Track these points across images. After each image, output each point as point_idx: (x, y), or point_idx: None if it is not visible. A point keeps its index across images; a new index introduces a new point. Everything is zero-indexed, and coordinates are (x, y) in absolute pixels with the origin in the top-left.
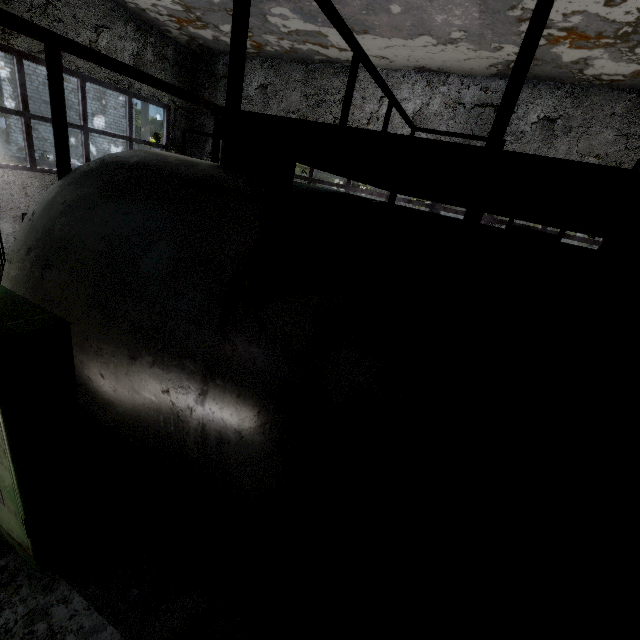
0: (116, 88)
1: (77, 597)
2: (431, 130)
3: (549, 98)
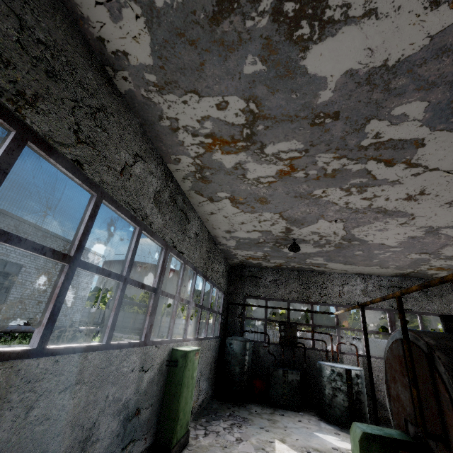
0: (217, 287)
1: None
2: None
3: (418, 283)
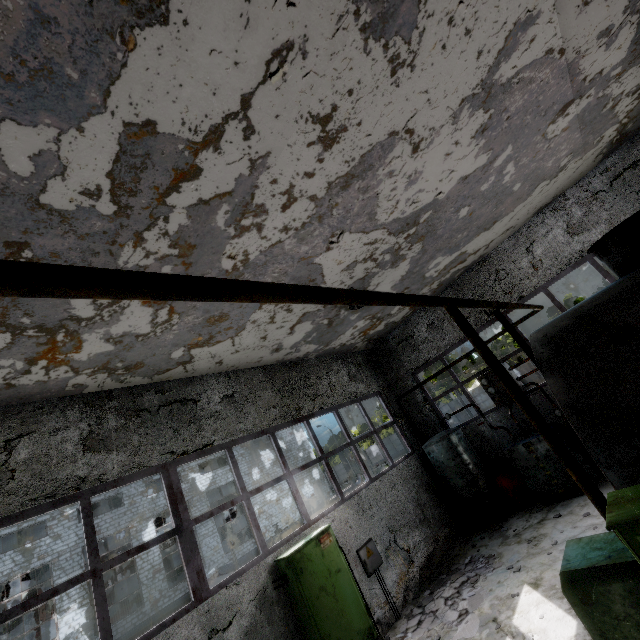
0: (351, 402)
1: None
2: None
3: None
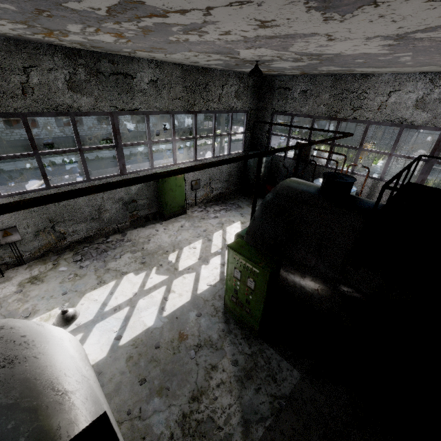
0: (227, 111)
1: (271, 349)
2: (433, 157)
3: None
